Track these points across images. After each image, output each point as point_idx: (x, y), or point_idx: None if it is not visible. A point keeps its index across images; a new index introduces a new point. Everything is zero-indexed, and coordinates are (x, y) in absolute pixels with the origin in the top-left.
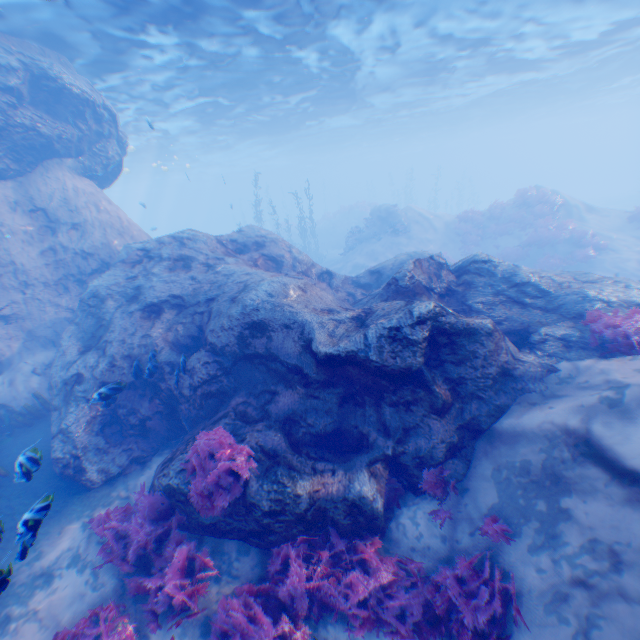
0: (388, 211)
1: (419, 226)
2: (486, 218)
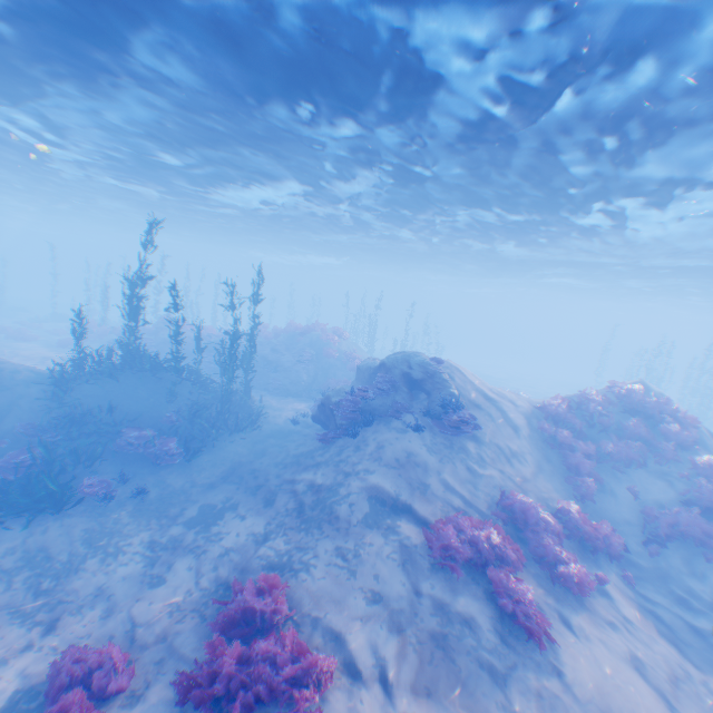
0: (428, 369)
1: (485, 413)
2: (583, 420)
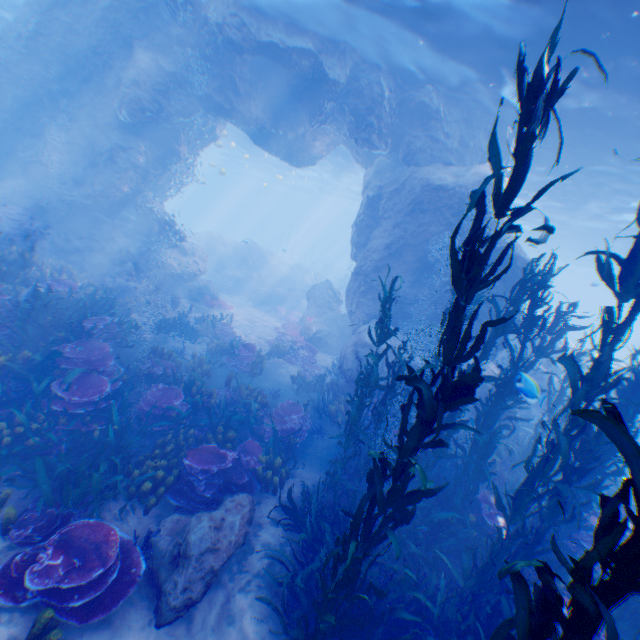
0: None
1: None
2: None
